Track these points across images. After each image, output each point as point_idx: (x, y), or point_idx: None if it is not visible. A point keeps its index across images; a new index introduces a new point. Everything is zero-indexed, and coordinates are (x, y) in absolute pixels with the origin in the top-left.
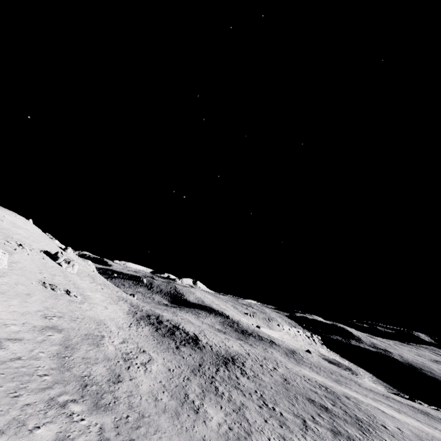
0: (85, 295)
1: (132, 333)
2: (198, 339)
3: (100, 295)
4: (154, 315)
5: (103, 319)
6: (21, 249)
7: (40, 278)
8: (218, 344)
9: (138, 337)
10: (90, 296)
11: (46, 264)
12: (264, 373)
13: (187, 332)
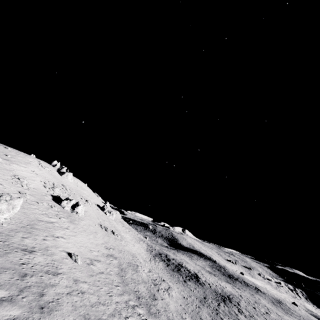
0: (121, 235)
1: (153, 266)
2: (198, 277)
3: (129, 236)
4: (163, 253)
5: (134, 253)
6: (87, 203)
7: (98, 222)
8: (214, 283)
9: (157, 269)
10: (124, 236)
11: (99, 213)
12: (258, 314)
13: (188, 270)
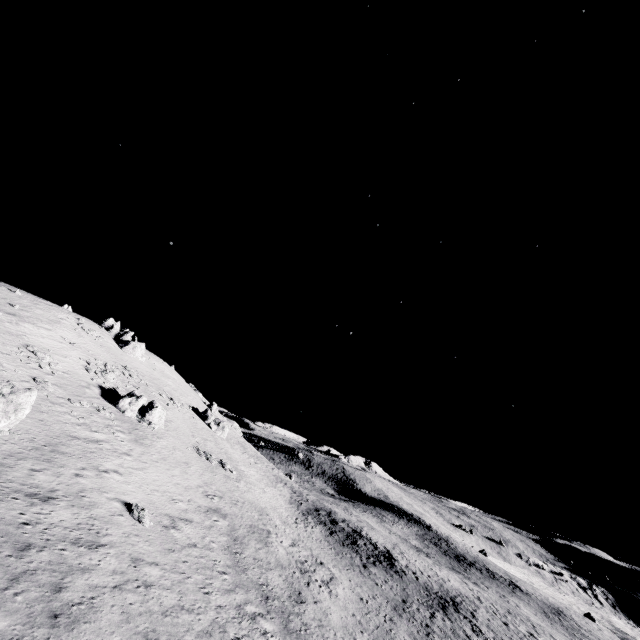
0: (239, 470)
1: (301, 533)
2: (393, 557)
3: (255, 472)
4: (324, 509)
5: (263, 506)
6: (172, 405)
7: (194, 443)
8: (425, 572)
9: (310, 540)
10: (245, 472)
11: (196, 425)
12: (512, 638)
13: (374, 543)
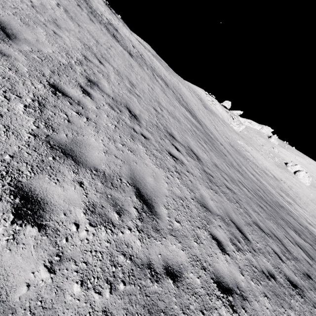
0: None
1: None
2: None
3: None
4: None
5: None
6: None
7: None
8: None
9: None
10: None
11: None
12: None
13: None
